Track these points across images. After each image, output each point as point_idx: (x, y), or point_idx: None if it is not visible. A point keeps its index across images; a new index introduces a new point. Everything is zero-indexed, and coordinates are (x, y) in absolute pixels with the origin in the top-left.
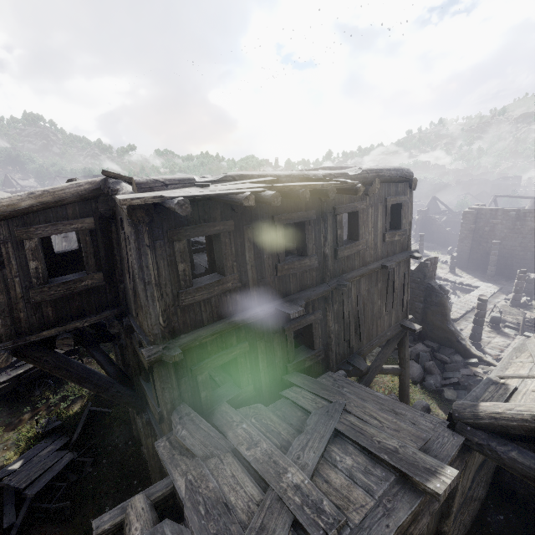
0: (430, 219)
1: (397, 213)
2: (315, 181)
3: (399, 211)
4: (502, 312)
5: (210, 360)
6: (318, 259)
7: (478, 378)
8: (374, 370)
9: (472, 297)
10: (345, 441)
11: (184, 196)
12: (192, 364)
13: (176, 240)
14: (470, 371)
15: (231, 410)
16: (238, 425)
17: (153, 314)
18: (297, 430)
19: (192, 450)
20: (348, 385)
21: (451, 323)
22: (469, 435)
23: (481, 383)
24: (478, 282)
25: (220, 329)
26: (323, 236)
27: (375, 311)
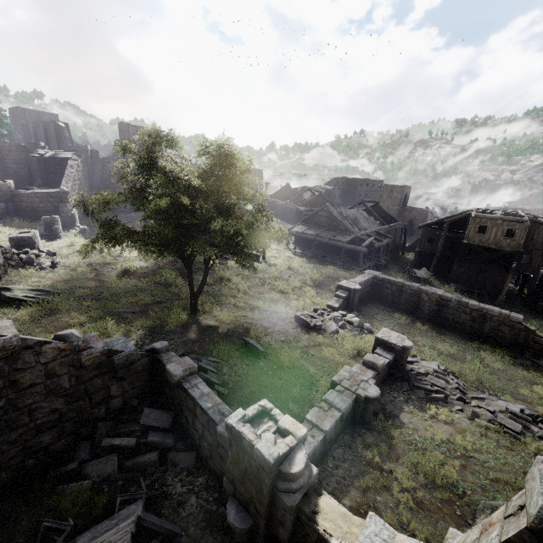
0: None
1: None
2: None
3: None
4: None
5: None
6: None
7: None
8: None
9: None
10: None
11: None
12: None
13: None
14: None
15: None
16: None
17: None
18: None
19: None
20: None
21: None
22: None
23: None
24: None
25: None
26: None
27: None
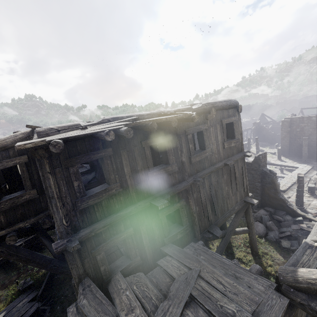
0: (262, 127)
1: (231, 128)
2: (168, 115)
3: (232, 127)
4: (316, 182)
5: (105, 244)
6: (178, 165)
7: (304, 231)
8: (229, 233)
9: (294, 174)
10: (197, 305)
11: (59, 139)
12: (92, 248)
13: (70, 166)
14: (298, 226)
15: (121, 279)
16: (124, 292)
17: (58, 218)
18: (164, 295)
19: (88, 316)
20: (203, 253)
21: (281, 194)
22: (293, 296)
23: (300, 247)
24: (297, 164)
25: (109, 222)
26: (180, 150)
27: (224, 194)
